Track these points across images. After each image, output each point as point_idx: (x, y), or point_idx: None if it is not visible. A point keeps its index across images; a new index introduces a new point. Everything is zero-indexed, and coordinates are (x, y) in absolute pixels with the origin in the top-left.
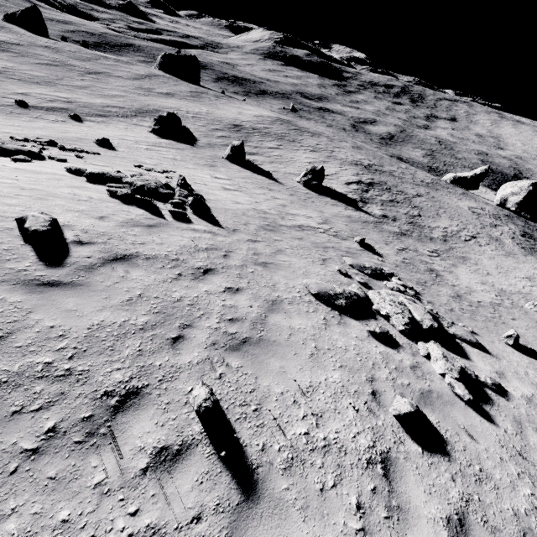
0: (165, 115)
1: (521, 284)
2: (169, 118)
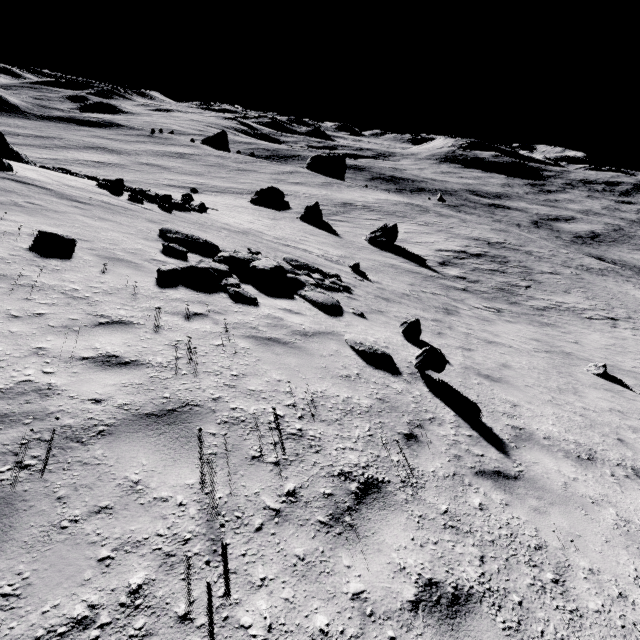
0: (266, 188)
1: (635, 365)
2: (269, 190)
